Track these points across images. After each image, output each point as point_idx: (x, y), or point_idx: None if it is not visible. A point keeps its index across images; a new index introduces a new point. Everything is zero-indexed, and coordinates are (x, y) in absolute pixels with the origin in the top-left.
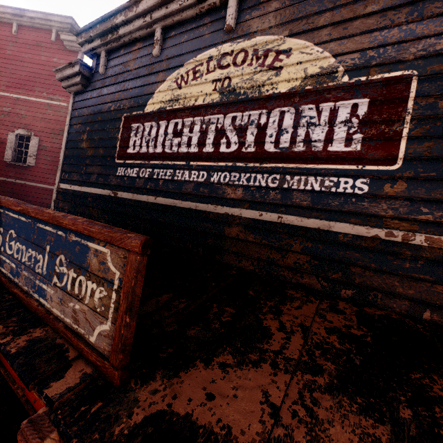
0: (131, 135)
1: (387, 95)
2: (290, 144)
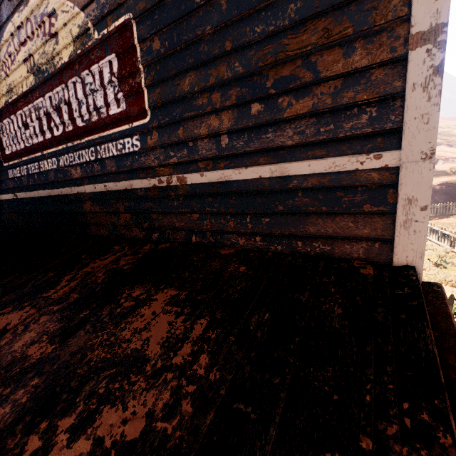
0: (1, 136)
1: (123, 46)
2: (89, 115)
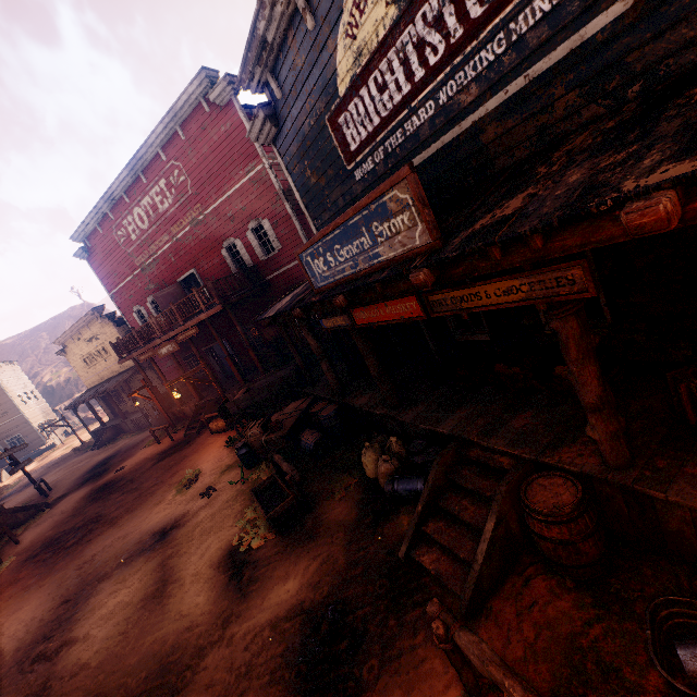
0: (344, 131)
1: None
2: None
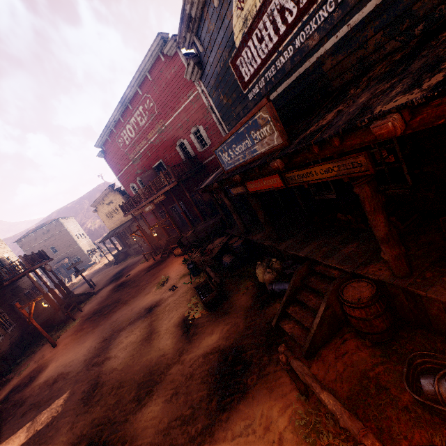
0: (240, 69)
1: None
2: None
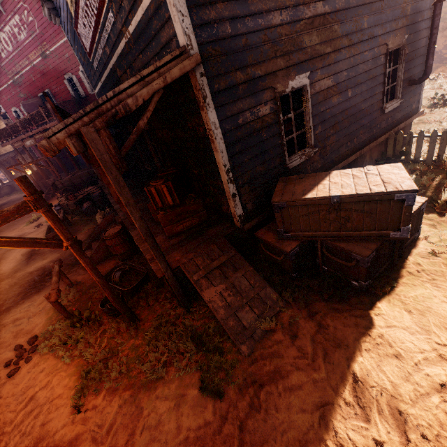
0: (82, 39)
1: None
2: (95, 4)
